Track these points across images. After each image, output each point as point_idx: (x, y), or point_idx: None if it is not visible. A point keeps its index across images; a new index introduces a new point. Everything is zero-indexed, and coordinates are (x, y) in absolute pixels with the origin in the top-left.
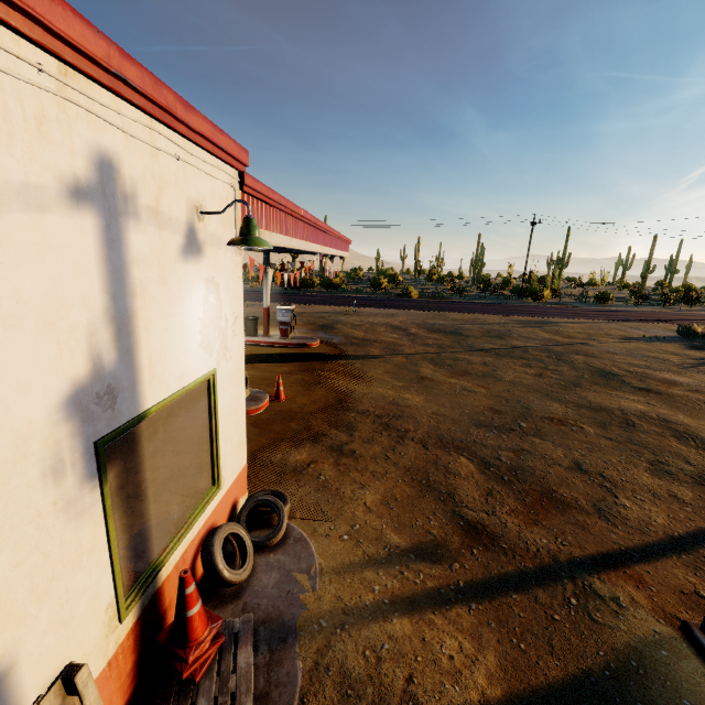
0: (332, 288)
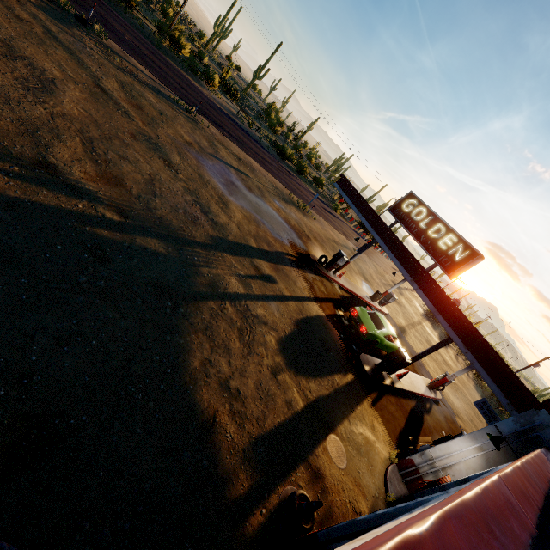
0: (300, 171)
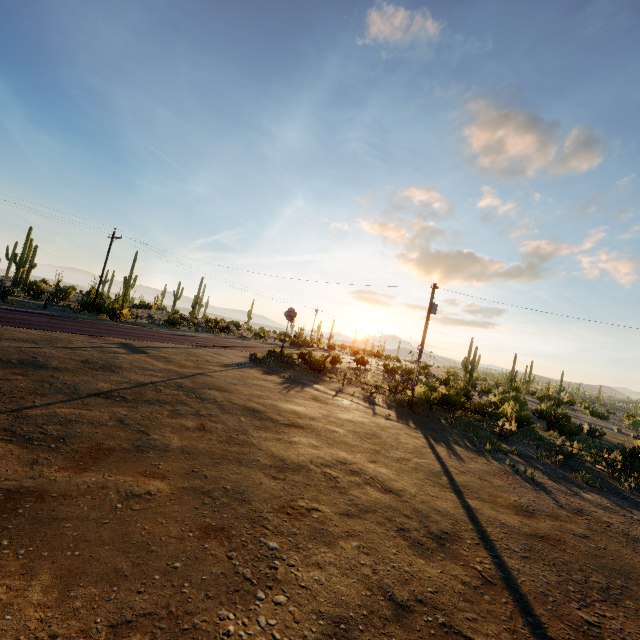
0: None
